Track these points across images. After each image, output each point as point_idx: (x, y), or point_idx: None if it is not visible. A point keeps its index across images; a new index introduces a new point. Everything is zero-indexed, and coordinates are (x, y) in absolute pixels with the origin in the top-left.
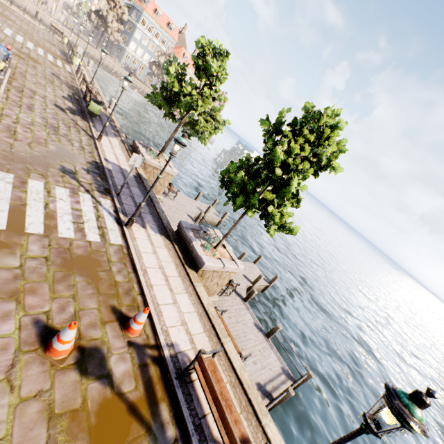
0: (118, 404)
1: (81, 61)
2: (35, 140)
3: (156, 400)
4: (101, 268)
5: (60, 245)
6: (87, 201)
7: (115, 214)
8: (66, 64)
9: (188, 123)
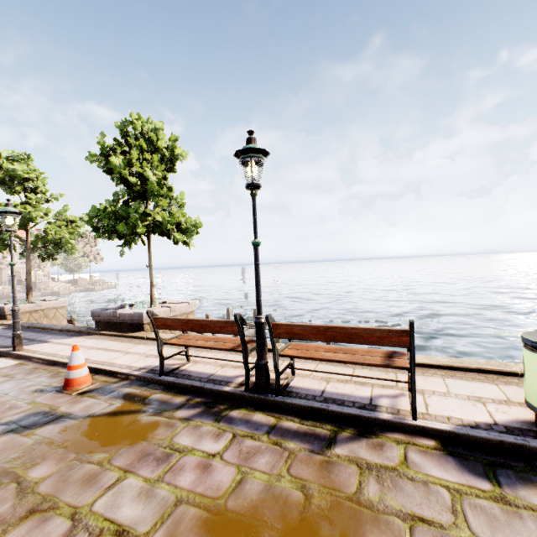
0: (93, 420)
1: None
2: None
3: (146, 398)
4: None
5: None
6: None
7: None
8: None
9: (36, 240)
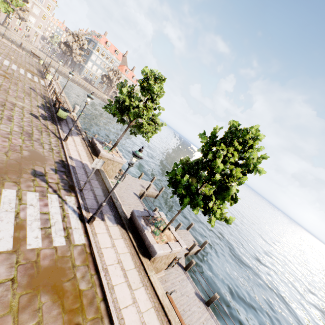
0: None
1: (53, 78)
2: (11, 148)
3: None
4: (66, 278)
5: (27, 259)
6: (54, 202)
7: (78, 211)
8: (41, 79)
9: (135, 126)
